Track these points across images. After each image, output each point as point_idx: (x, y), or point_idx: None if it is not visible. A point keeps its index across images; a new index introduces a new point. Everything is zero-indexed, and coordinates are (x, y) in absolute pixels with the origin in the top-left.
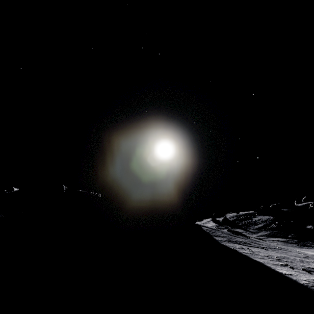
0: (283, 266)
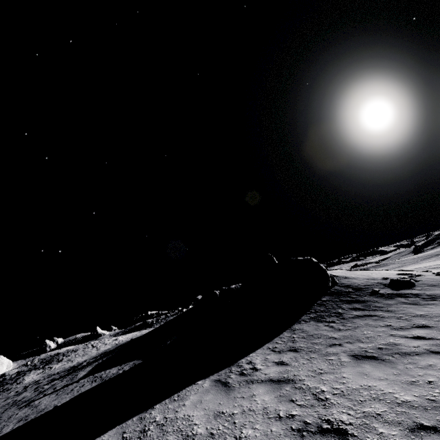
0: (269, 349)
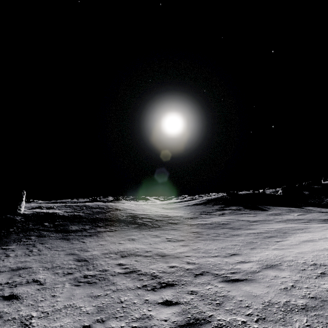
0: None
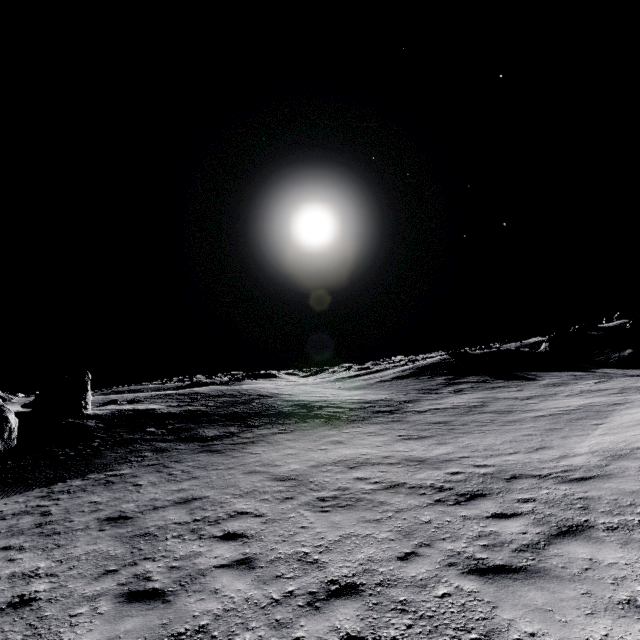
0: None
